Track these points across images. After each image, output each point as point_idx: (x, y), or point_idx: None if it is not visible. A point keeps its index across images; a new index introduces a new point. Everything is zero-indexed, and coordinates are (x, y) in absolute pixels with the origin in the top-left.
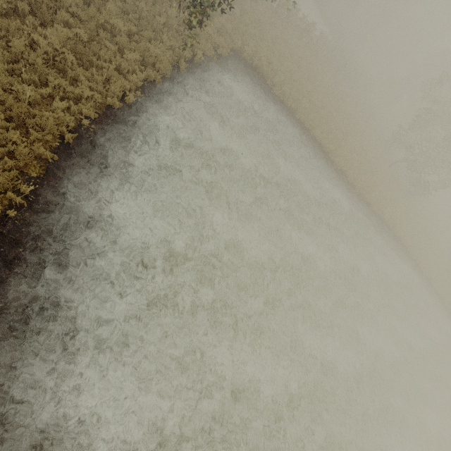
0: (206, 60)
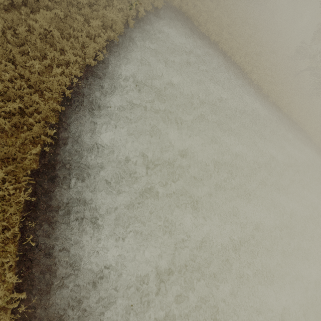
0: (146, 14)
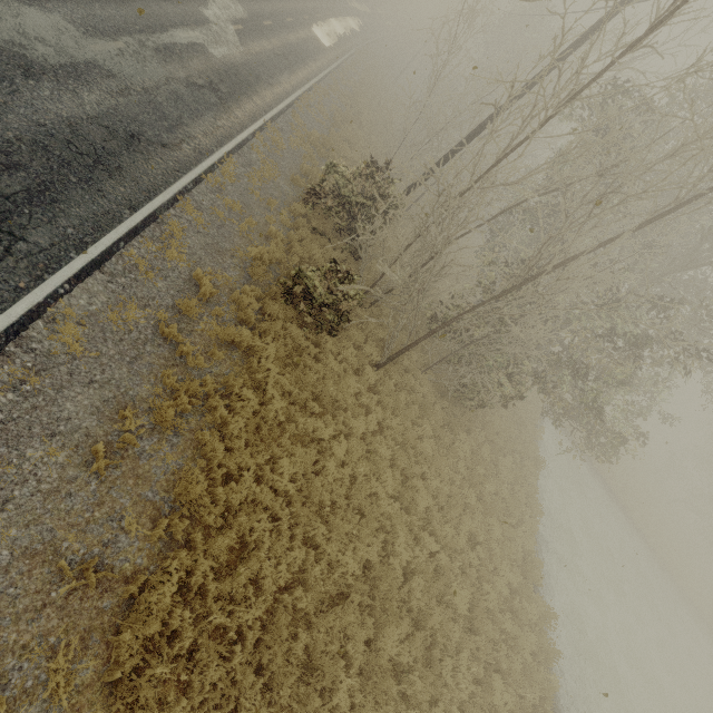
0: (536, 425)
